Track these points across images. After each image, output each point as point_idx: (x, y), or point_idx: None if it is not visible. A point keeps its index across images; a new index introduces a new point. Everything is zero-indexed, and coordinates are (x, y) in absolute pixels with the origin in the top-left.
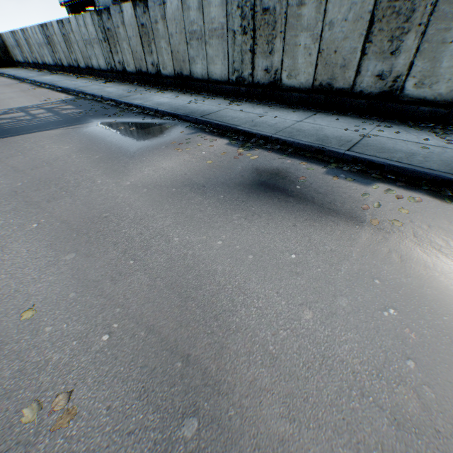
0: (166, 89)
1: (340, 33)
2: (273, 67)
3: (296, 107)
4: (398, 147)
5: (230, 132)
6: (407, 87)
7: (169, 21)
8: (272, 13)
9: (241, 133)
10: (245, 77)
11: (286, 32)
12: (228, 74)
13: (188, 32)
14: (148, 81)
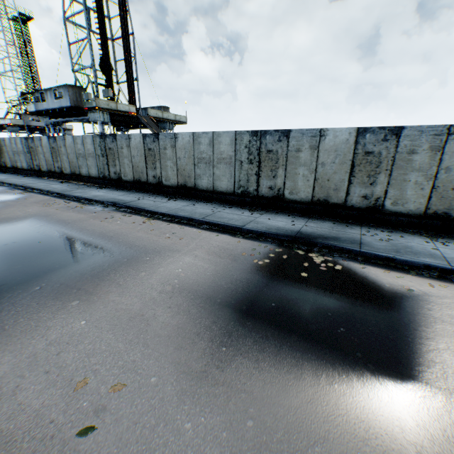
0: (8, 173)
1: (48, 155)
2: (39, 164)
3: (45, 178)
4: (40, 184)
5: (1, 183)
6: (64, 170)
7: (8, 146)
8: (34, 148)
9: (4, 183)
10: (33, 168)
11: (38, 154)
12: (29, 167)
13: (14, 151)
14: (3, 169)
